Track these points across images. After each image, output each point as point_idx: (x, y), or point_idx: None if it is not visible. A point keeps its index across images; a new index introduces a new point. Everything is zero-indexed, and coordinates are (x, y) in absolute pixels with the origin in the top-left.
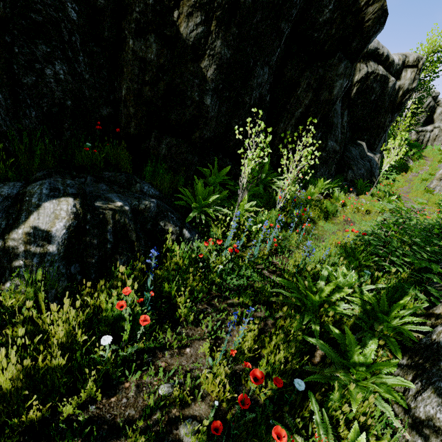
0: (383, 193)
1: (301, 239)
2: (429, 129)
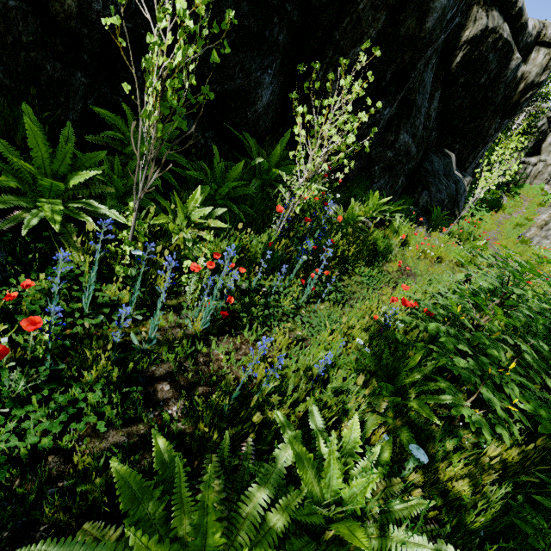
0: (466, 234)
1: (305, 300)
2: (533, 162)
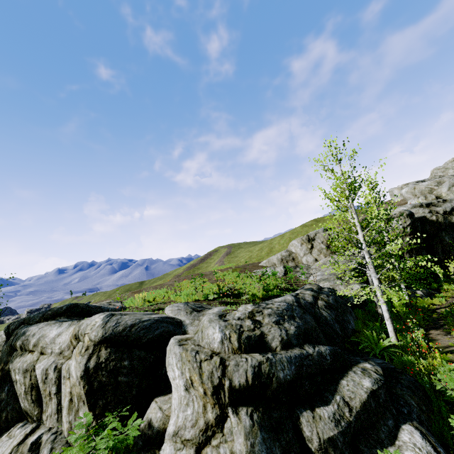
0: None
1: None
2: None
